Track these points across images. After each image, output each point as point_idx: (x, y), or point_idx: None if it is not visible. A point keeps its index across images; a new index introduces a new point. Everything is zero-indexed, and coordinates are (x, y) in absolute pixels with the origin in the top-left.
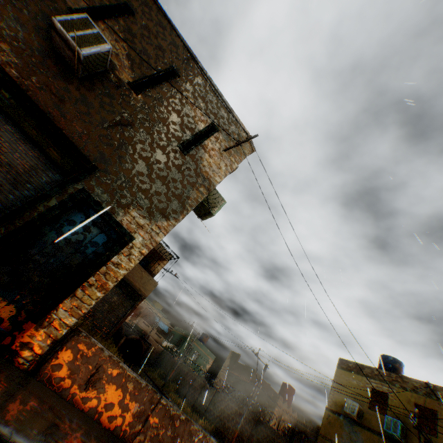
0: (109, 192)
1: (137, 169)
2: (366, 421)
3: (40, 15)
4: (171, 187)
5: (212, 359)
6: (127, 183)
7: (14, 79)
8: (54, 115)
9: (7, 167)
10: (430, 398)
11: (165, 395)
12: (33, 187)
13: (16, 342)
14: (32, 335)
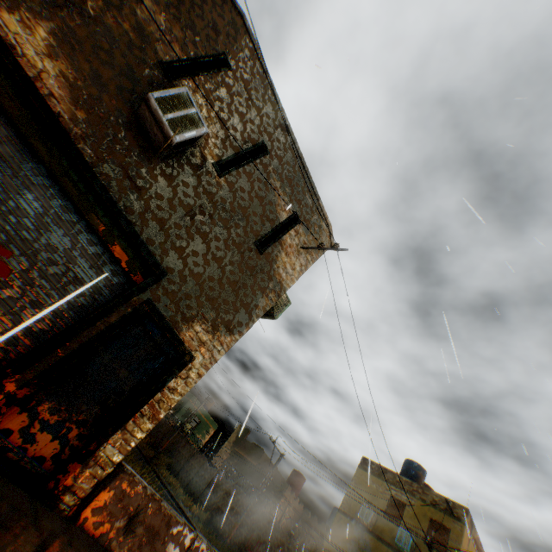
0: (174, 303)
1: (208, 273)
2: (378, 529)
3: (125, 69)
4: (240, 294)
5: (214, 429)
6: (195, 290)
7: (87, 159)
8: (126, 206)
9: (64, 267)
10: (447, 514)
11: (154, 471)
12: (90, 293)
13: (59, 485)
14: (76, 476)
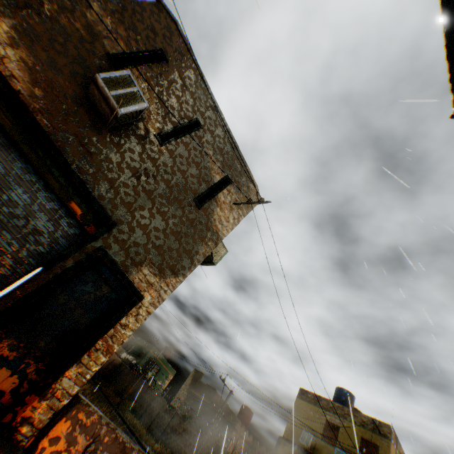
0: (124, 250)
1: (153, 224)
2: (318, 451)
3: (77, 58)
4: (183, 243)
5: (173, 374)
6: (142, 239)
7: (45, 128)
8: (80, 168)
9: (24, 220)
10: (375, 433)
11: (120, 415)
12: (48, 242)
13: (17, 417)
14: (34, 408)
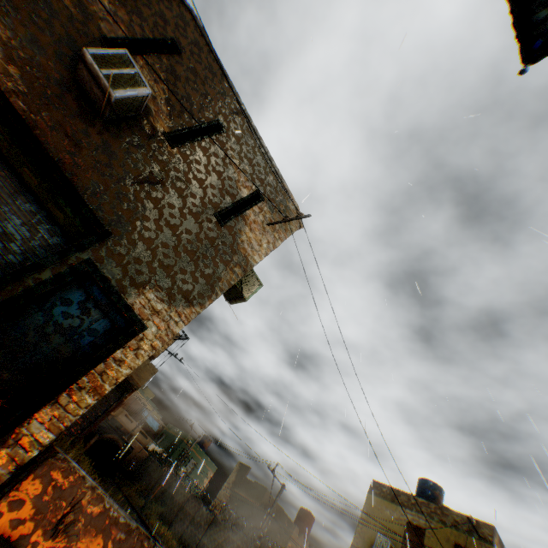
0: (121, 266)
1: (161, 239)
2: None
3: (65, 38)
4: (200, 265)
5: (213, 471)
6: (146, 255)
7: (20, 112)
8: (65, 163)
9: None
10: (472, 536)
11: (143, 521)
12: (21, 251)
13: None
14: None
